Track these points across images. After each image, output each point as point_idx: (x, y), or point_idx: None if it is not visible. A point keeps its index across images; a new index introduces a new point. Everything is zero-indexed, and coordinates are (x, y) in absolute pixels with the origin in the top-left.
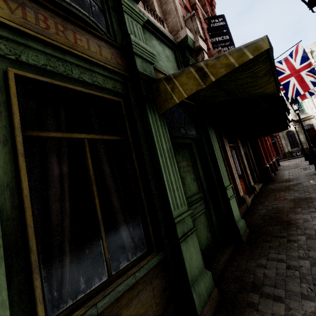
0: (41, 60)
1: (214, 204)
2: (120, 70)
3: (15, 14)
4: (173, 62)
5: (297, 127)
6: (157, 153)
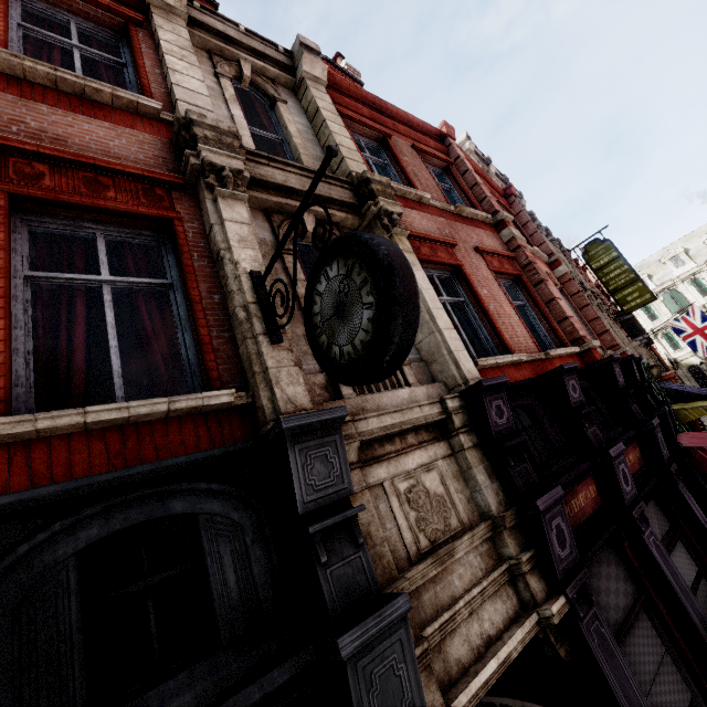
0: None
1: None
2: None
3: None
4: None
5: (703, 359)
6: None
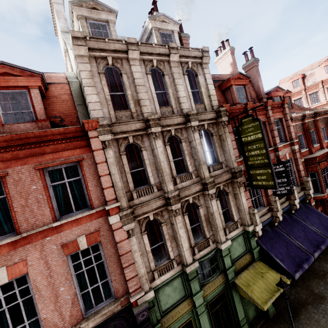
0: (210, 296)
1: None
2: (224, 282)
3: (206, 292)
4: (242, 243)
5: None
6: (235, 304)
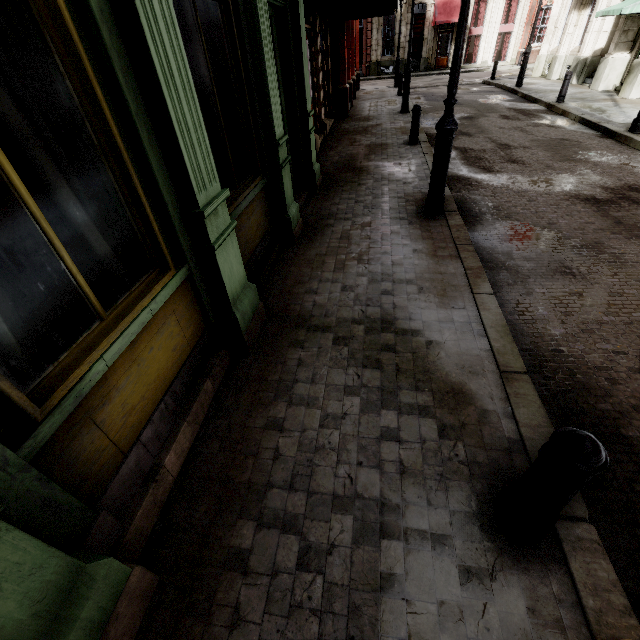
0: None
1: (290, 139)
2: None
3: None
4: None
5: (405, 3)
6: (261, 39)
